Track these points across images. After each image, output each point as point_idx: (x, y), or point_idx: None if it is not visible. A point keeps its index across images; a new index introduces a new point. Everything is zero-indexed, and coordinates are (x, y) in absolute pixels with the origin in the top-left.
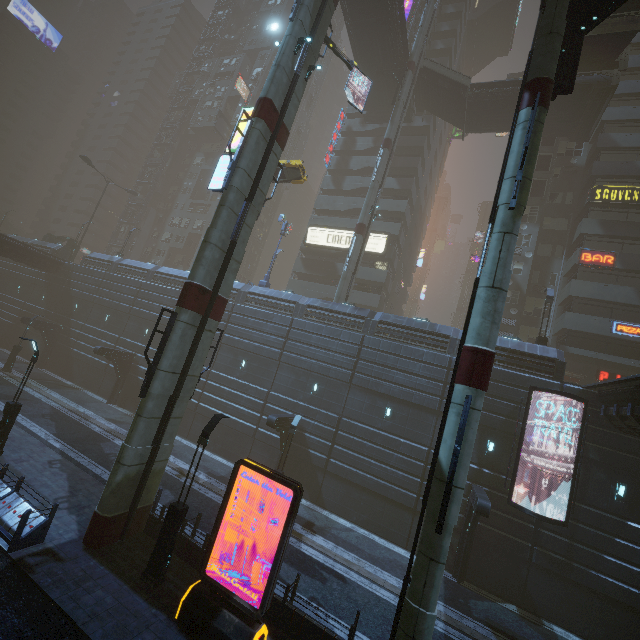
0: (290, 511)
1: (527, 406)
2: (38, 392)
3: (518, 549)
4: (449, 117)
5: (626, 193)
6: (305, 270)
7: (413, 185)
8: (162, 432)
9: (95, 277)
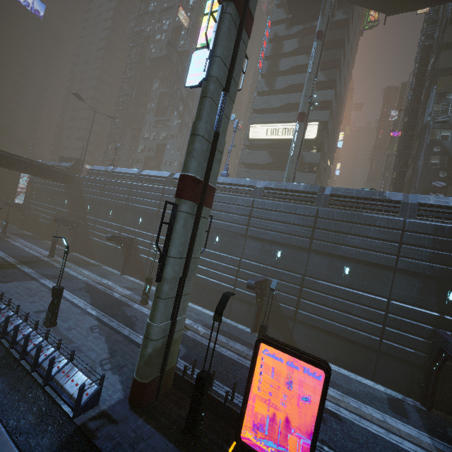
0: (324, 392)
1: None
2: (74, 271)
3: None
4: (371, 3)
5: None
6: (250, 160)
7: (337, 75)
8: (177, 308)
9: (98, 184)
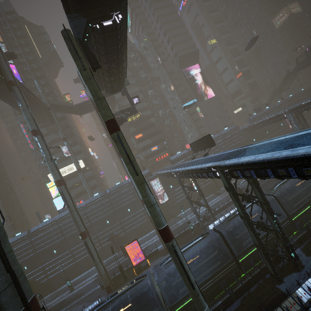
0: (138, 243)
1: (151, 185)
2: None
3: (167, 210)
4: (72, 113)
5: (133, 117)
6: None
7: (76, 138)
8: (102, 263)
9: None
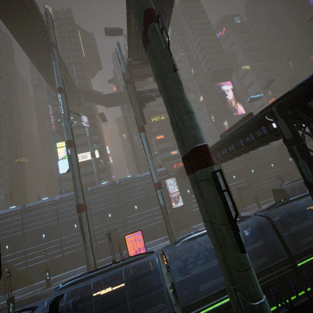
0: (142, 235)
1: (165, 184)
2: None
3: (179, 217)
4: (99, 103)
5: (158, 118)
6: (68, 177)
7: (97, 128)
8: (93, 250)
9: None
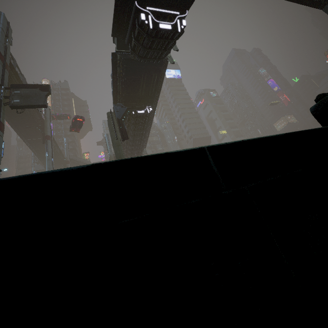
0: None
1: None
2: None
3: None
4: None
5: None
6: None
7: None
8: None
9: None
